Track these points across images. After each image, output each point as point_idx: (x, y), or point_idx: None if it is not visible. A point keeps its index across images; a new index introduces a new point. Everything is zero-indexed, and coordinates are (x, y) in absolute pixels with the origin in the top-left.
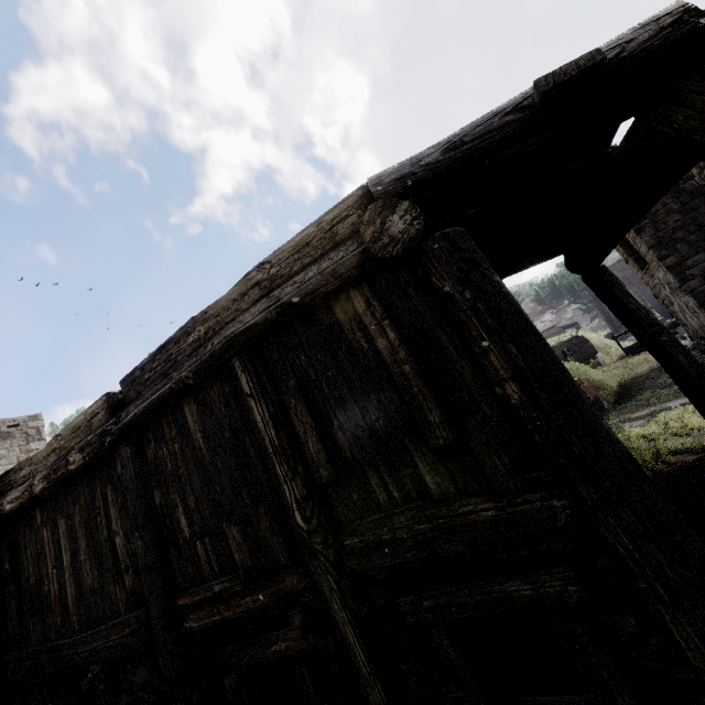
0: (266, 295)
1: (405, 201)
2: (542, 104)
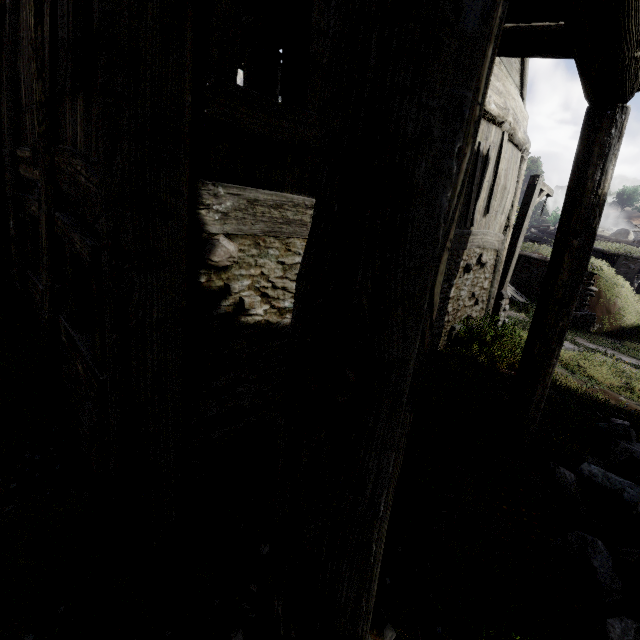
0: None
1: None
2: None
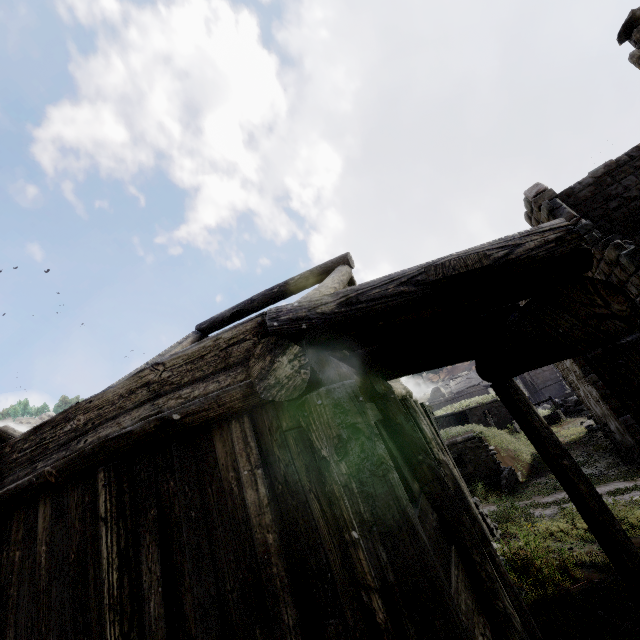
0: (152, 399)
1: (296, 345)
2: (433, 286)
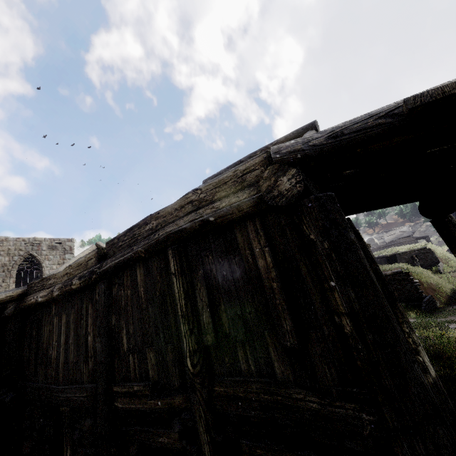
0: (195, 211)
1: (294, 168)
2: (409, 115)
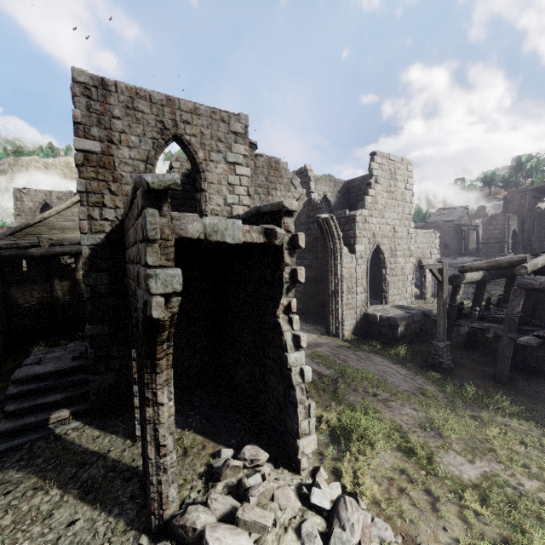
0: None
1: None
2: None
